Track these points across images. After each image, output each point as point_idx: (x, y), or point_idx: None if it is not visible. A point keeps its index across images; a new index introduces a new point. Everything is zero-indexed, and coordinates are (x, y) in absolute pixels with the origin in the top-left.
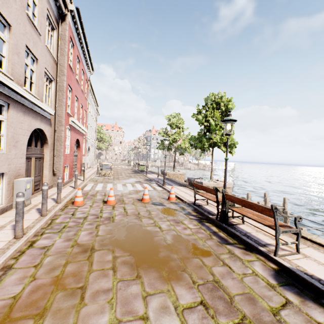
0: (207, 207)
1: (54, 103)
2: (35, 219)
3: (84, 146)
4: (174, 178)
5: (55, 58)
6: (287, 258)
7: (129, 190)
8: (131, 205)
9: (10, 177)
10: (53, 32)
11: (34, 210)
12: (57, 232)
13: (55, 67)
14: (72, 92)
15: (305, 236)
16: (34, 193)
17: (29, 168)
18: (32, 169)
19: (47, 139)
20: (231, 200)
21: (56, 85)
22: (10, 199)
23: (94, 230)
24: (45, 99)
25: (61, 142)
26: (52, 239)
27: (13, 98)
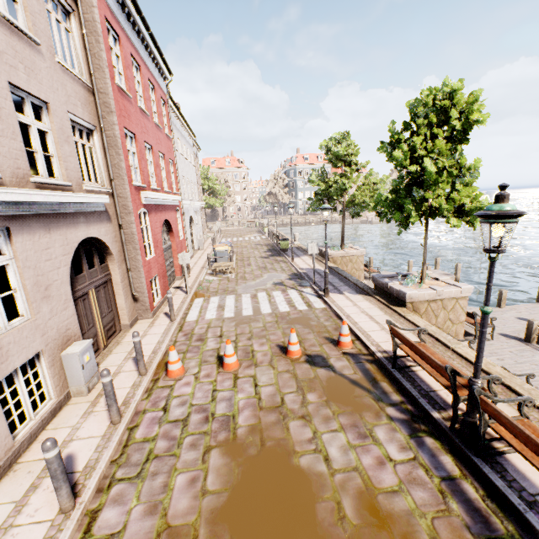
0: (423, 375)
1: (106, 175)
2: (102, 435)
3: (180, 223)
4: (345, 264)
5: (86, 81)
6: None
7: (264, 314)
8: (268, 369)
9: (52, 353)
10: (70, 20)
11: (103, 401)
12: (135, 476)
13: (92, 100)
14: (136, 139)
15: None
16: (107, 343)
17: (88, 311)
18: (94, 309)
19: (109, 247)
20: (499, 422)
21: (102, 136)
22: (63, 385)
23: (200, 468)
24: (87, 176)
25: (133, 243)
26: (125, 506)
27: (13, 214)
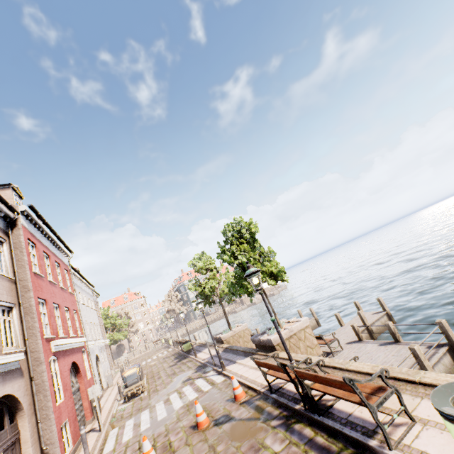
0: (290, 387)
1: (21, 337)
2: None
3: (87, 363)
4: (237, 341)
5: (11, 277)
6: (405, 444)
7: (176, 409)
8: (184, 448)
9: None
10: (3, 246)
11: None
12: None
13: (14, 287)
14: (47, 303)
15: (412, 380)
16: None
17: None
18: None
19: (20, 402)
20: (305, 378)
21: (20, 309)
22: None
23: None
24: (5, 342)
25: (44, 391)
26: None
27: None
